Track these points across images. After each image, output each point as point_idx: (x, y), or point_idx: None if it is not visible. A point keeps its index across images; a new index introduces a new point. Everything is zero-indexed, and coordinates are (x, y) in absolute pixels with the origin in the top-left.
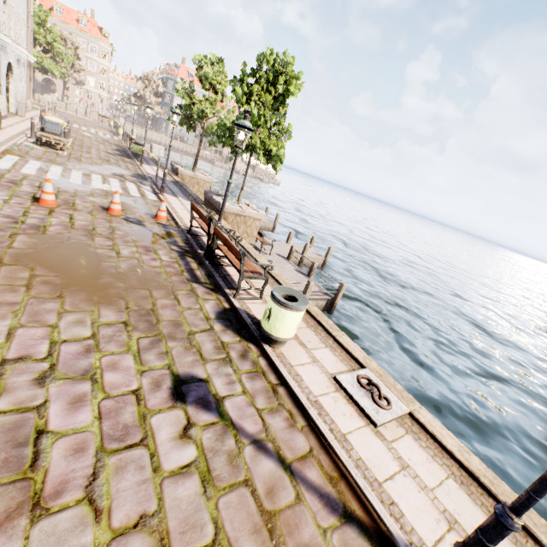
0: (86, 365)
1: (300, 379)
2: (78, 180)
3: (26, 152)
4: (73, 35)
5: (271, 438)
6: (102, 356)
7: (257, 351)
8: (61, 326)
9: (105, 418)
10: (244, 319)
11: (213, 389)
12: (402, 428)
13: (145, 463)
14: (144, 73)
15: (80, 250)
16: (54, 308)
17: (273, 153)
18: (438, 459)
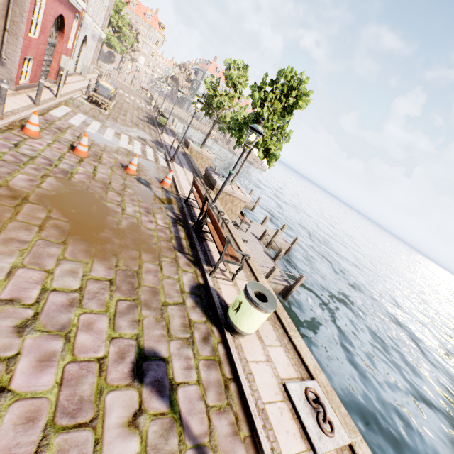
0: (65, 320)
1: (252, 379)
2: (109, 137)
3: (77, 106)
4: (138, 24)
5: (213, 445)
6: (81, 313)
7: (219, 336)
8: (55, 273)
9: (65, 385)
10: (213, 299)
11: (171, 372)
12: None
13: (88, 451)
14: (183, 62)
15: (93, 201)
16: (55, 254)
17: (271, 151)
18: None
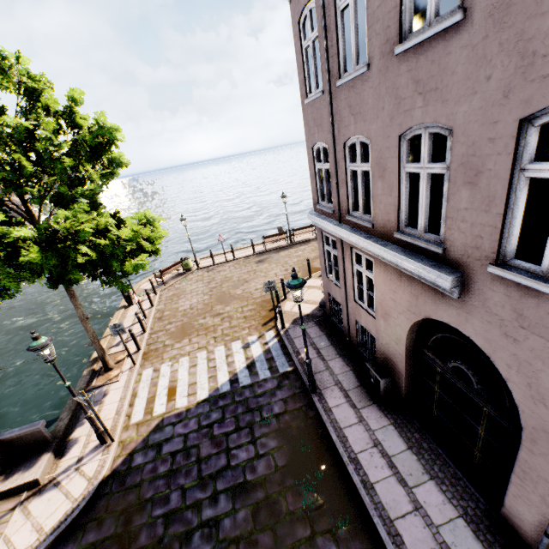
0: None
1: None
2: None
3: None
4: None
5: None
6: None
7: None
8: None
9: None
10: None
11: None
12: None
13: None
14: None
15: None
16: None
17: None
18: None
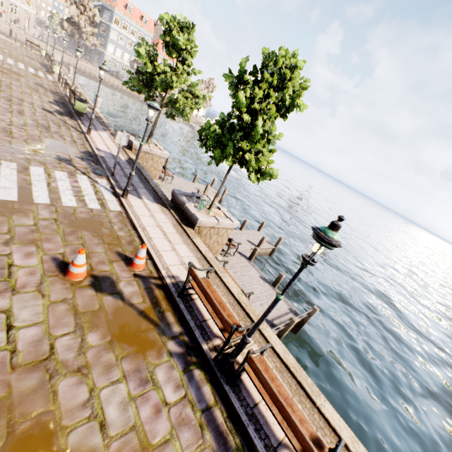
0: None
1: None
2: (11, 190)
3: None
4: None
5: None
6: None
7: None
8: None
9: None
10: None
11: None
12: None
13: None
14: None
15: None
16: None
17: (263, 168)
18: None
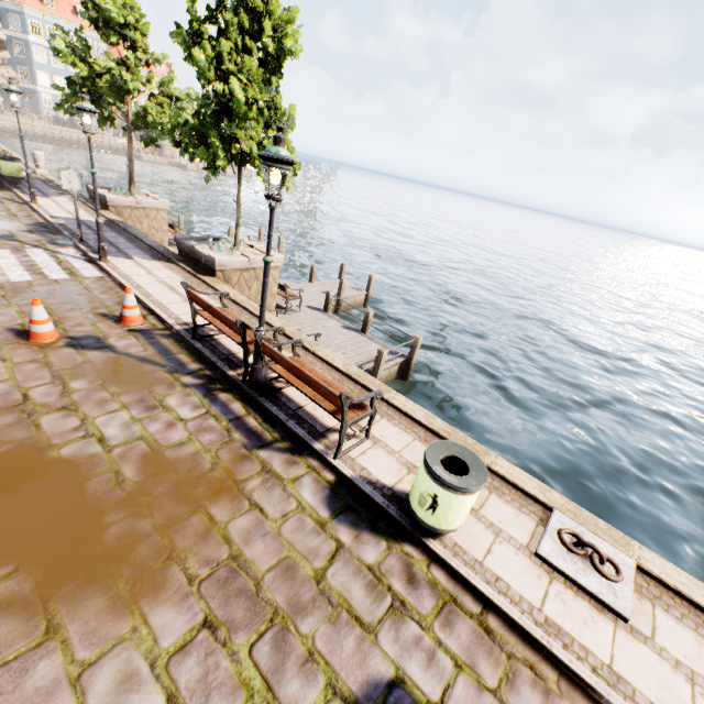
0: None
1: (505, 587)
2: None
3: None
4: None
5: None
6: None
7: (421, 556)
8: None
9: None
10: (371, 498)
11: (418, 693)
12: (645, 599)
13: None
14: None
15: (27, 469)
16: (55, 676)
17: None
18: (703, 630)
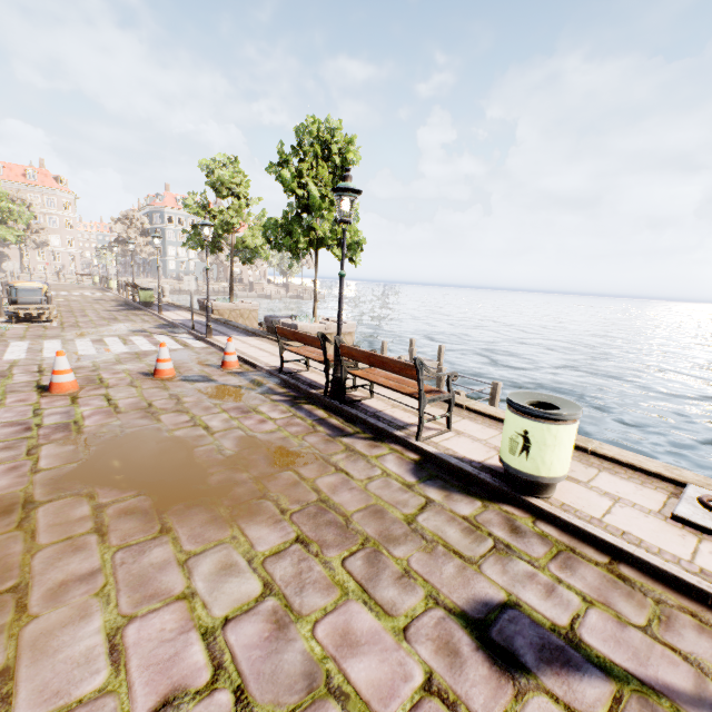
0: (299, 661)
1: (636, 540)
2: (89, 350)
3: None
4: (21, 192)
5: None
6: (312, 628)
7: (524, 514)
8: (200, 591)
9: None
10: (459, 467)
11: (538, 617)
12: None
13: None
14: (123, 213)
15: (150, 441)
16: (167, 558)
17: (348, 241)
18: None
